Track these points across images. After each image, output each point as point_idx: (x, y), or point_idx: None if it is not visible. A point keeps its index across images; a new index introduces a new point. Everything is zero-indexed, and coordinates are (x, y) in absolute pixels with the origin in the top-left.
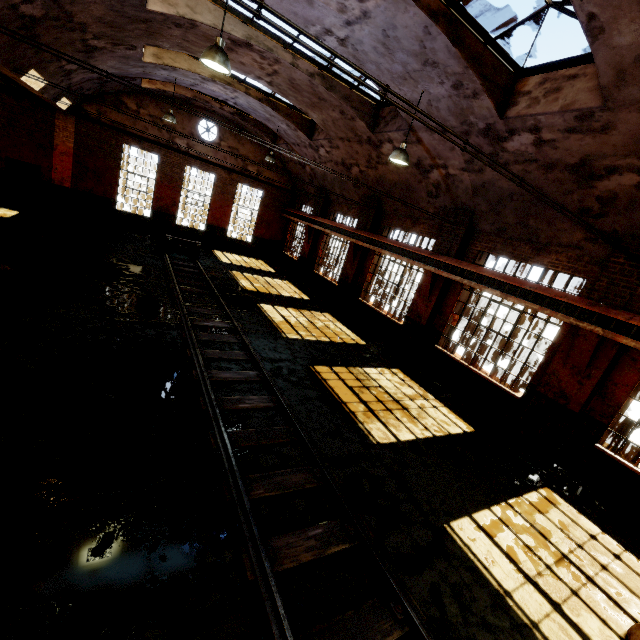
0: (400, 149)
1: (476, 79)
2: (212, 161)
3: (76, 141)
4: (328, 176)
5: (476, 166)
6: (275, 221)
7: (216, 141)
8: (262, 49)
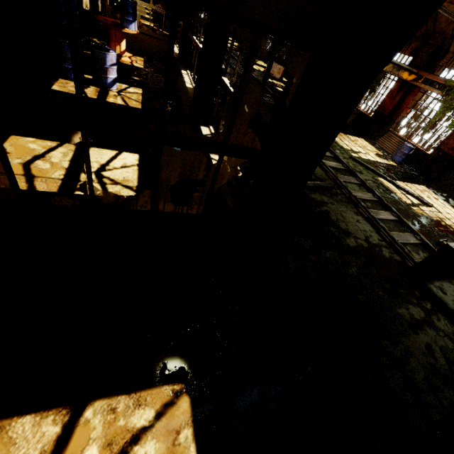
0: None
1: None
2: None
3: None
4: None
5: None
6: None
7: None
8: None
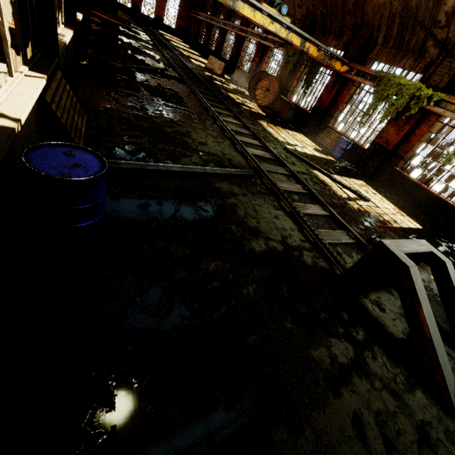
0: None
1: None
2: None
3: None
4: None
5: None
6: (186, 17)
7: None
8: None
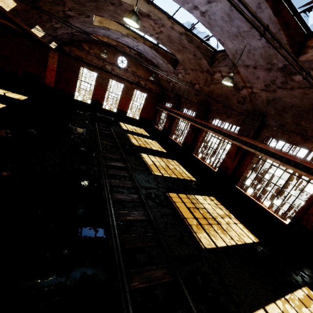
0: (229, 76)
1: (284, 37)
2: (123, 77)
3: (58, 64)
4: (181, 88)
5: (271, 88)
6: (151, 109)
7: (126, 67)
8: (156, 18)
